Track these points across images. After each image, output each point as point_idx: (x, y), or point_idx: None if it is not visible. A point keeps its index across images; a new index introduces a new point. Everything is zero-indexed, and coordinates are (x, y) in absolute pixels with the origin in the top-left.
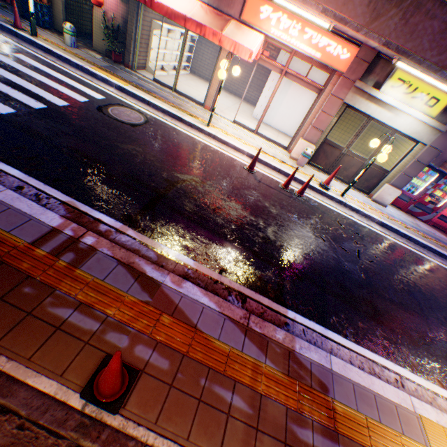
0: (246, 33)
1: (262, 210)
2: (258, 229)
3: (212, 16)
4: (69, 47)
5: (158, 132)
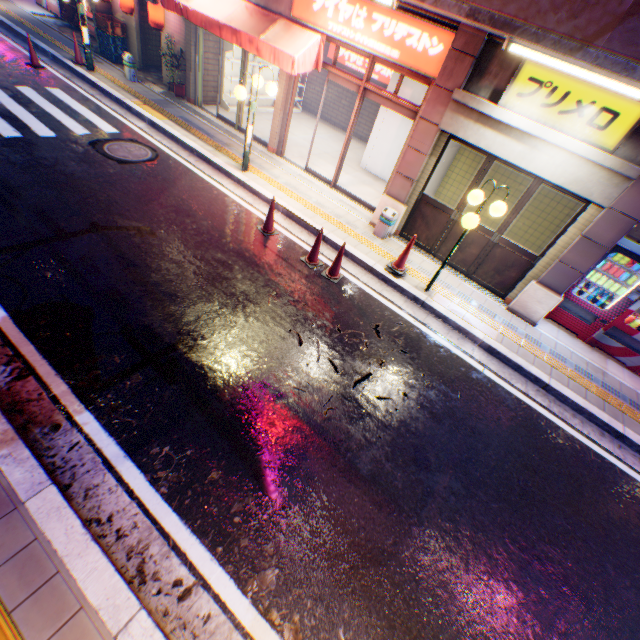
0: (296, 36)
1: (221, 282)
2: (177, 302)
3: (258, 18)
4: (128, 82)
5: (154, 172)
